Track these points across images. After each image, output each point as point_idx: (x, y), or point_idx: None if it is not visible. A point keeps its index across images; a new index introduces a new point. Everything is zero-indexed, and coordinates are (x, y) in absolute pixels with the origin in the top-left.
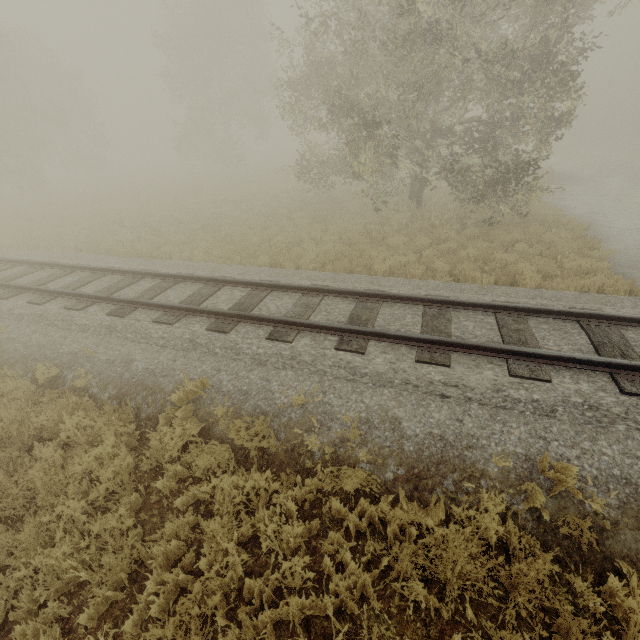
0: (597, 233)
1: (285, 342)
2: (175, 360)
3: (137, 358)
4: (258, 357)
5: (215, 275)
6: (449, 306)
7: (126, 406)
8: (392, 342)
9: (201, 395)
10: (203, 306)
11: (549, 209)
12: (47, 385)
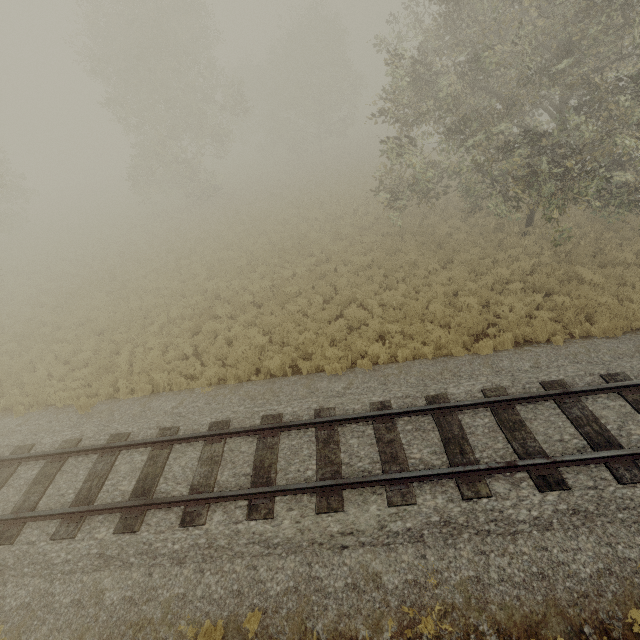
0: None
1: None
2: None
3: None
4: None
5: (528, 380)
6: None
7: None
8: None
9: None
10: (619, 437)
11: None
12: (632, 635)
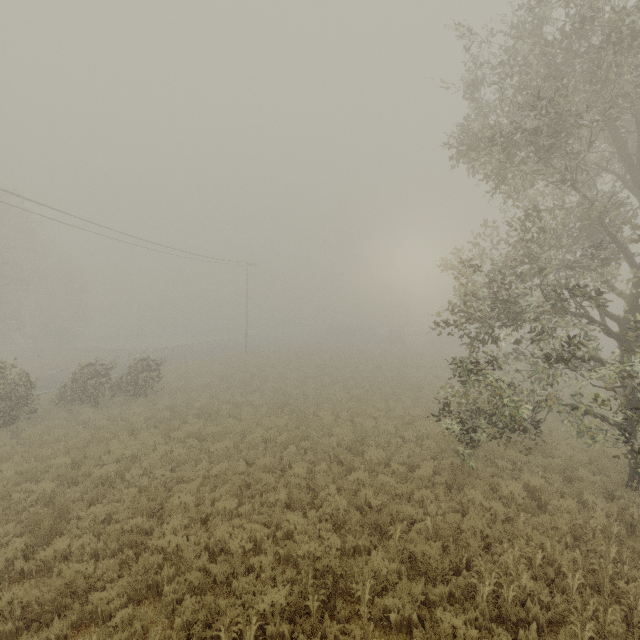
0: None
1: None
2: None
3: None
4: None
5: None
6: None
7: None
8: None
9: None
10: None
11: None
12: None
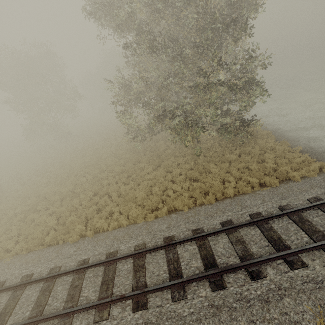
0: (274, 133)
1: (263, 278)
2: None
3: None
4: (261, 297)
5: (159, 237)
6: (298, 211)
7: None
8: (309, 251)
9: None
10: (185, 269)
11: None
12: None
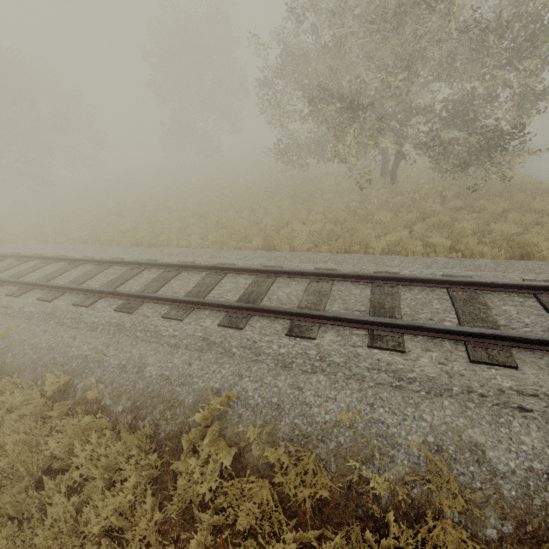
0: None
1: (308, 339)
2: (190, 363)
3: (149, 362)
4: (281, 358)
5: (215, 262)
6: (478, 288)
7: (142, 422)
8: (433, 336)
9: (226, 410)
10: (210, 297)
11: (521, 177)
12: (57, 395)
